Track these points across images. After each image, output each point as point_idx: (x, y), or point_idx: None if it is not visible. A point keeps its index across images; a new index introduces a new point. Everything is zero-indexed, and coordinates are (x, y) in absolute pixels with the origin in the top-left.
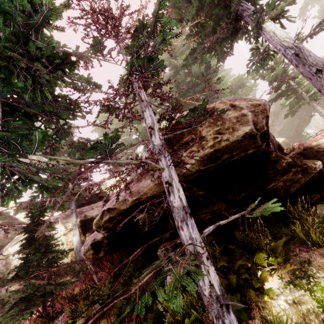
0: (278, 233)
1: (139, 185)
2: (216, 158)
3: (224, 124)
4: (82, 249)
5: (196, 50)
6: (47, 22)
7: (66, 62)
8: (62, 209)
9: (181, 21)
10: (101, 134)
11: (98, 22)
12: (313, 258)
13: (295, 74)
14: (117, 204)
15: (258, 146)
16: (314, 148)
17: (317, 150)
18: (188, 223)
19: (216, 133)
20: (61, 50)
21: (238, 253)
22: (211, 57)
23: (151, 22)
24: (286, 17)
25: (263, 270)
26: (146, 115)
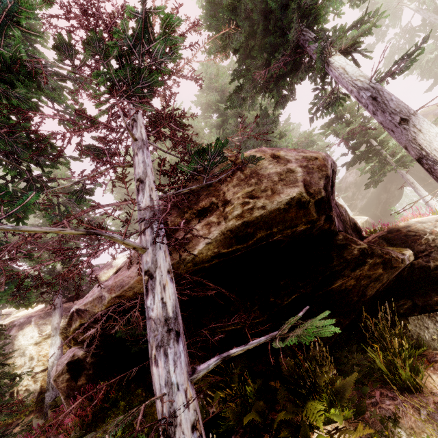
0: (349, 361)
1: (127, 272)
2: (246, 236)
3: (259, 183)
4: (53, 370)
5: (243, 87)
6: (16, 22)
7: (15, 70)
8: (26, 304)
9: (196, 24)
10: (118, 196)
11: (88, 26)
12: (401, 413)
13: (377, 131)
14: (90, 304)
15: (313, 220)
16: (402, 230)
17: (406, 234)
18: (168, 352)
19: (247, 197)
20: (51, 72)
21: (283, 396)
22: (264, 99)
23: (135, 10)
24: (360, 51)
25: (318, 434)
26: (136, 161)
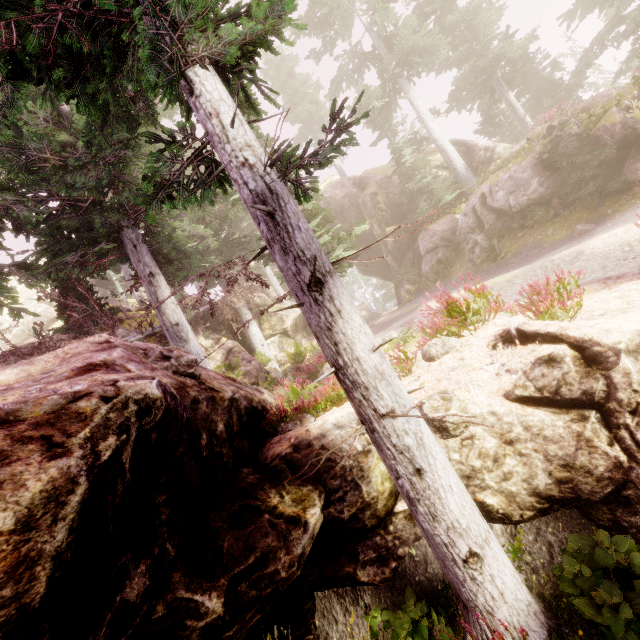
0: None
1: None
2: None
3: None
4: None
5: None
6: None
7: None
8: None
9: None
10: None
11: None
12: None
13: (307, 213)
14: None
15: None
16: (315, 444)
17: (318, 454)
18: None
19: None
20: None
21: None
22: (53, 102)
23: None
24: (255, 80)
25: None
26: None
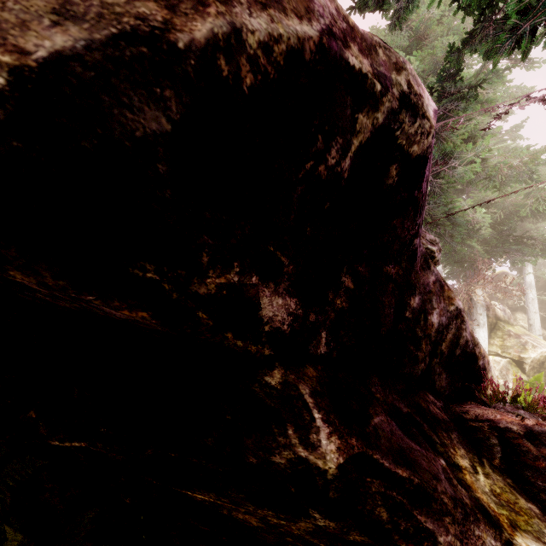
0: None
1: None
2: None
3: None
4: None
5: None
6: None
7: None
8: None
9: None
10: None
11: None
12: None
13: None
14: None
15: None
16: None
17: None
18: None
19: None
20: None
21: None
22: None
23: None
24: None
25: None
26: None
